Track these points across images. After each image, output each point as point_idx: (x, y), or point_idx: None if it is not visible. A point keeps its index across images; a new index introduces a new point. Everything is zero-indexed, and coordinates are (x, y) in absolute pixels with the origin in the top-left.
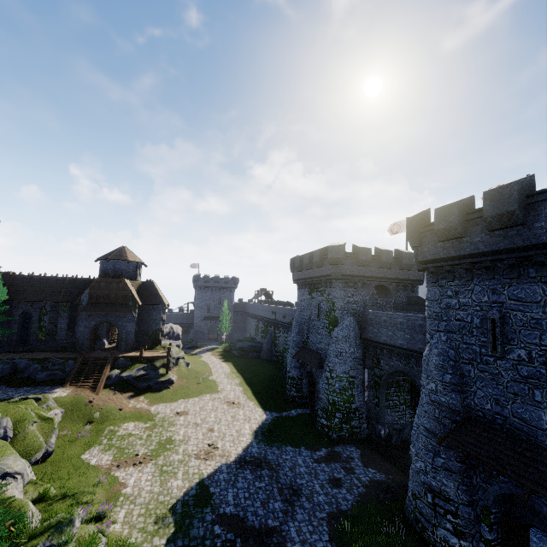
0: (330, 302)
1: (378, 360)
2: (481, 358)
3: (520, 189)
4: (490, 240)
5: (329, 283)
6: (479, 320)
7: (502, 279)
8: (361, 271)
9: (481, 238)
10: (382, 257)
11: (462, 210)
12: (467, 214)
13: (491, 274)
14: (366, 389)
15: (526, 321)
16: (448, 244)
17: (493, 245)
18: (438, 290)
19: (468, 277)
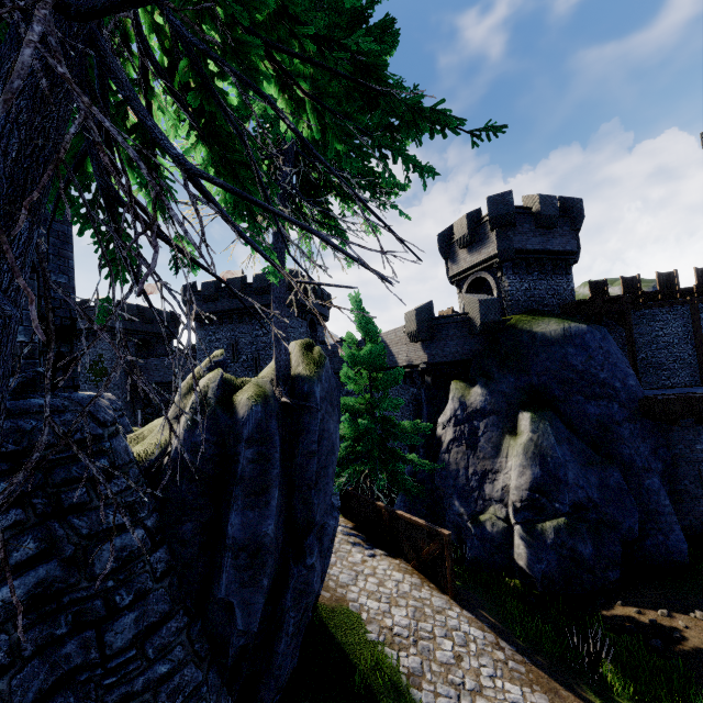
0: (96, 355)
1: (149, 400)
2: (228, 365)
3: (242, 281)
4: (231, 304)
5: (94, 336)
6: (227, 346)
7: (236, 324)
8: (128, 325)
9: (227, 302)
10: (146, 314)
11: (217, 286)
12: (219, 289)
13: (232, 321)
14: (140, 426)
15: (246, 342)
16: (210, 305)
17: (232, 306)
18: (204, 332)
19: (221, 323)
